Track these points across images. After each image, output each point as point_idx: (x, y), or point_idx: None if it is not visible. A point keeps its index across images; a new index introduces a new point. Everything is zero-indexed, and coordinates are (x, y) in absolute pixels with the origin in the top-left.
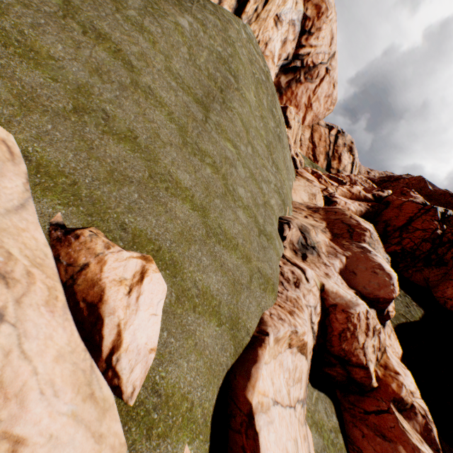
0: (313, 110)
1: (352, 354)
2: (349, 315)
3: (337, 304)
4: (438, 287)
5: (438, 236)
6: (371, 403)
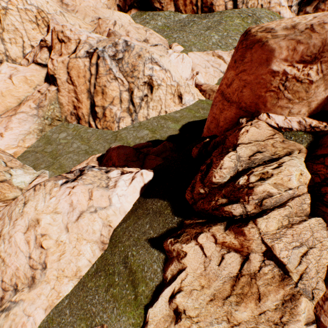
0: None
1: None
2: None
3: None
4: None
5: None
6: None
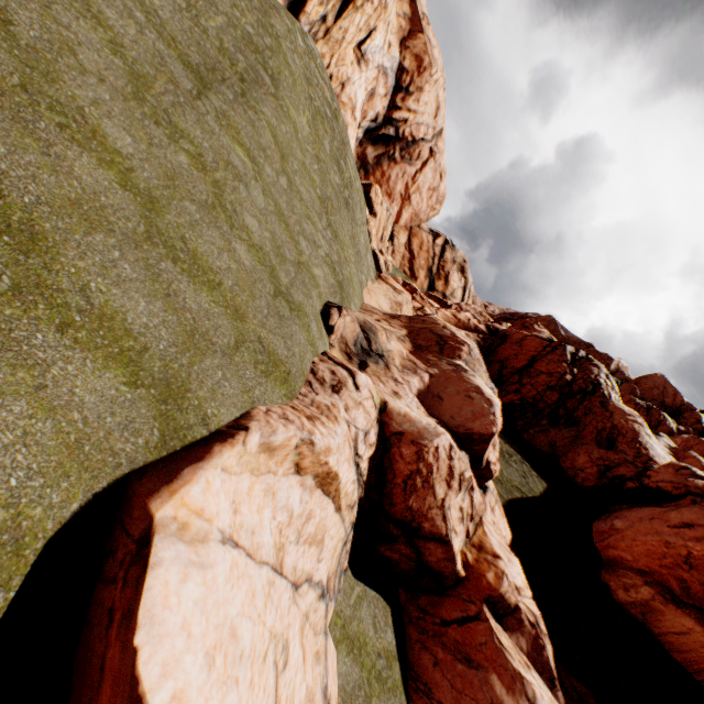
0: (412, 204)
1: (424, 518)
2: (421, 448)
3: (405, 433)
4: (567, 454)
5: (567, 383)
6: (454, 607)
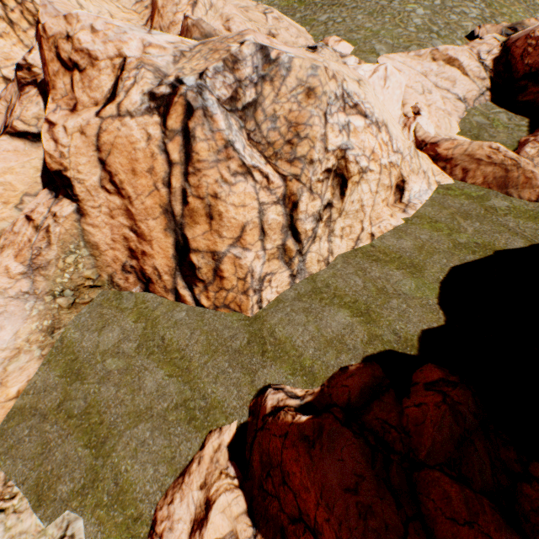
0: None
1: (538, 65)
2: (527, 35)
3: (520, 38)
4: None
5: None
6: None
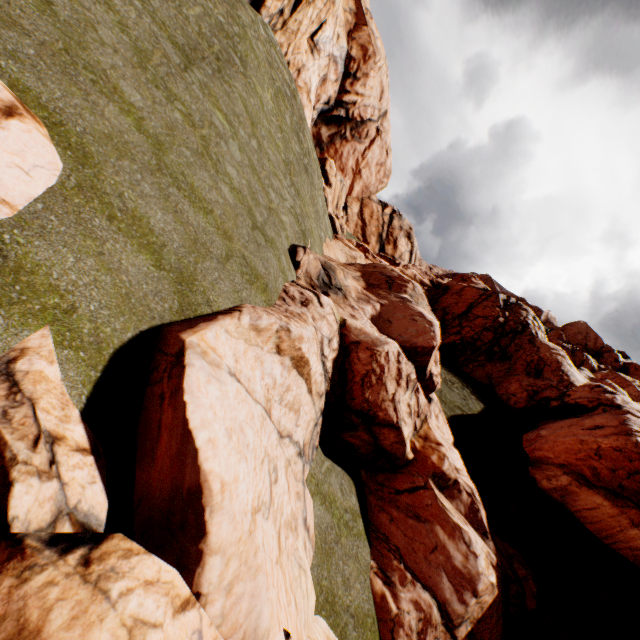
0: (362, 178)
1: (379, 408)
2: (374, 352)
3: (362, 342)
4: (502, 384)
5: (500, 325)
6: (405, 480)
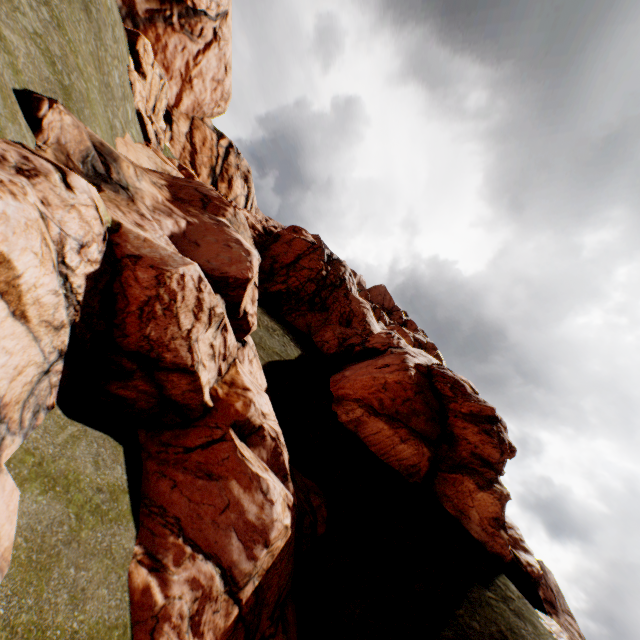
0: (194, 90)
1: (166, 349)
2: (163, 272)
3: (145, 257)
4: (319, 332)
5: (323, 278)
6: (201, 435)
